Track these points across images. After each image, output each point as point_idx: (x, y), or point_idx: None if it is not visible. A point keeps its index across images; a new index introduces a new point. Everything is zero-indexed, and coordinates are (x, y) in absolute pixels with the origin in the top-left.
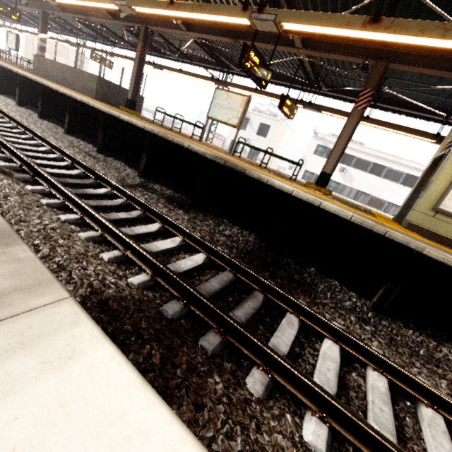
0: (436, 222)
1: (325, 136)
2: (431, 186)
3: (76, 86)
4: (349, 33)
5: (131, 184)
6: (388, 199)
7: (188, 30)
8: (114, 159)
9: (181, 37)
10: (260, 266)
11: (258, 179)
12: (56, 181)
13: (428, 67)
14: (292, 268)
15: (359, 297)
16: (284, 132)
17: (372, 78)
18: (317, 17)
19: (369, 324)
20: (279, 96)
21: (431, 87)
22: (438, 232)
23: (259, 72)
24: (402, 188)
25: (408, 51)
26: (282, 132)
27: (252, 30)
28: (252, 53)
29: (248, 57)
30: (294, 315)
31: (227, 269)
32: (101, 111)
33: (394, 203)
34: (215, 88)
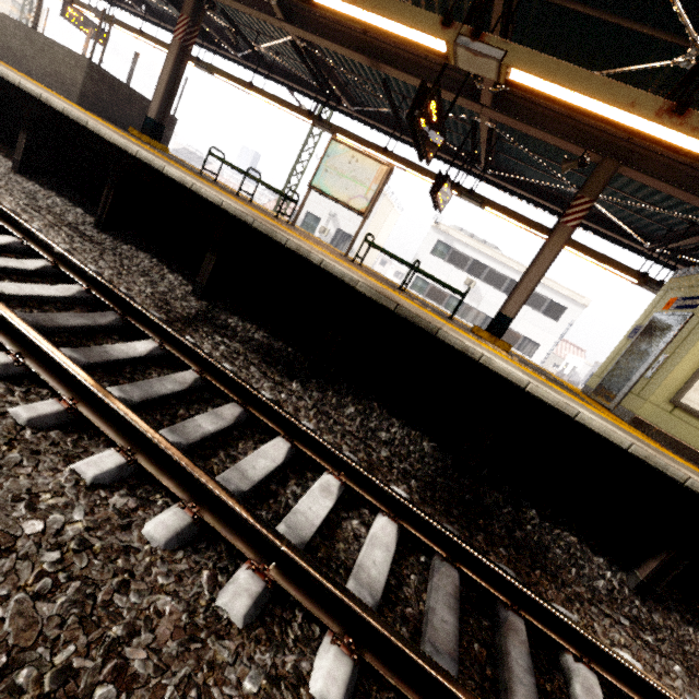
0: (672, 420)
1: (450, 230)
2: (673, 368)
3: (34, 68)
4: (625, 118)
5: (185, 315)
6: (524, 332)
7: (286, 20)
8: (134, 249)
9: (259, 26)
10: (462, 516)
11: (463, 350)
12: (43, 339)
13: (674, 185)
14: (506, 513)
15: (609, 566)
16: (389, 212)
17: (594, 183)
18: (580, 77)
19: (645, 628)
20: (422, 169)
21: (656, 208)
22: (673, 436)
23: (431, 135)
24: (543, 319)
25: (649, 154)
26: (386, 212)
27: (408, 53)
28: (433, 102)
29: (427, 109)
30: (585, 664)
31: (440, 554)
32: (114, 146)
33: (531, 339)
34: (329, 138)
